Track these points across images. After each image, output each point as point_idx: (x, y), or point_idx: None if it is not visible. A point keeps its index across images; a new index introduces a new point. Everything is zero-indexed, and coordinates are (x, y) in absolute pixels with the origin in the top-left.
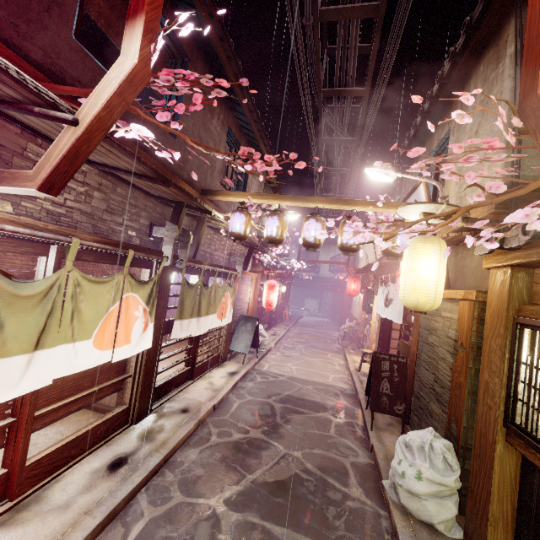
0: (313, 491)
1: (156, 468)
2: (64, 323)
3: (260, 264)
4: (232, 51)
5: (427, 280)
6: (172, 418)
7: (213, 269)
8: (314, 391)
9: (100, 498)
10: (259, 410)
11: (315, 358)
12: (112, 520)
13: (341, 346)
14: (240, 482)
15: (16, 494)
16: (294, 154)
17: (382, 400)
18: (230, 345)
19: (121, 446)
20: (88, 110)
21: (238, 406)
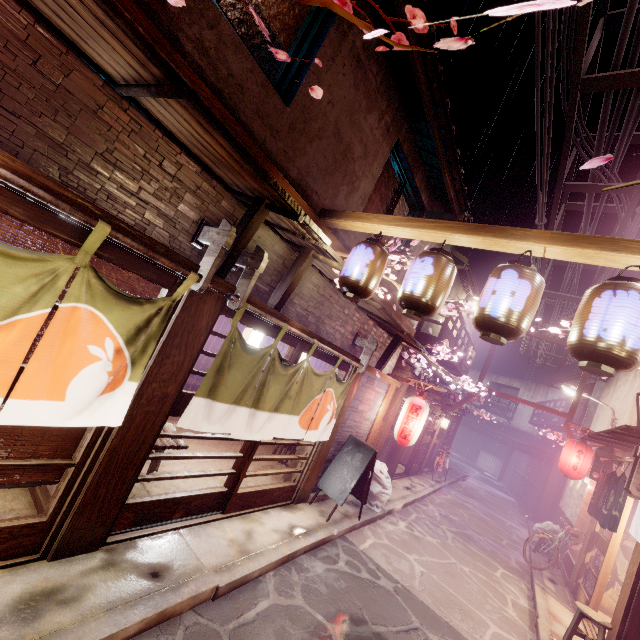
0: None
1: None
2: None
3: (409, 369)
4: None
5: None
6: (120, 579)
7: (306, 339)
8: None
9: None
10: None
11: (467, 565)
12: None
13: (527, 563)
14: None
15: None
16: None
17: None
18: (320, 478)
19: None
20: None
21: (265, 610)
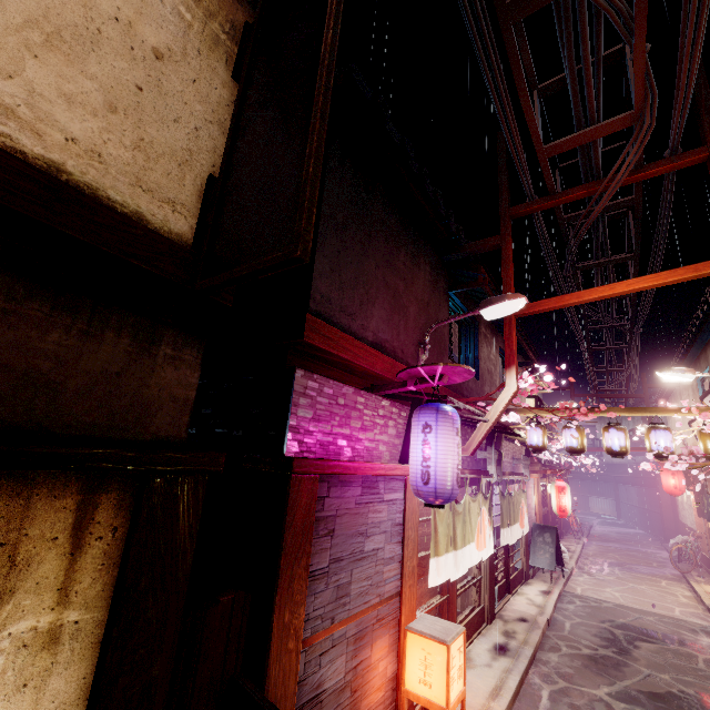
0: (696, 707)
1: (531, 659)
2: (468, 530)
3: (536, 461)
4: None
5: None
6: (516, 624)
7: (512, 478)
8: (658, 622)
9: (508, 666)
10: (597, 632)
11: (641, 584)
12: (522, 684)
13: (678, 570)
14: (613, 684)
15: None
16: (602, 405)
17: None
18: (529, 559)
19: (492, 638)
20: (492, 414)
21: (570, 625)
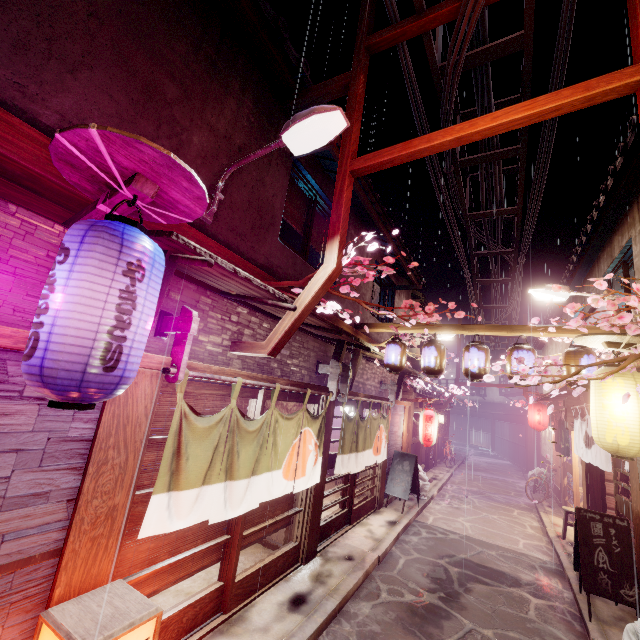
0: None
1: (333, 614)
2: (267, 454)
3: (412, 390)
4: (381, 207)
5: (624, 419)
6: (338, 563)
7: (367, 400)
8: (499, 557)
9: (291, 629)
10: (430, 571)
11: (494, 514)
12: None
13: (531, 501)
14: None
15: (228, 608)
16: (452, 304)
17: (600, 577)
18: (386, 487)
19: (297, 584)
20: (302, 300)
21: (404, 562)
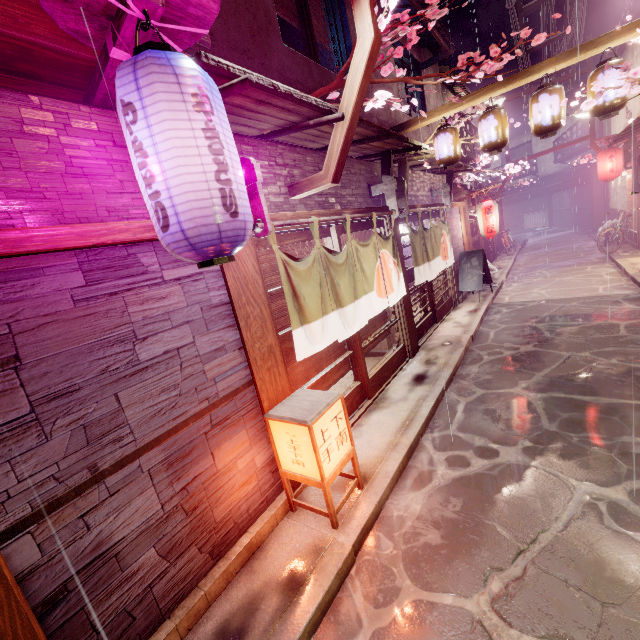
0: (616, 374)
1: (450, 378)
2: (360, 280)
3: (462, 189)
4: None
5: None
6: (439, 350)
7: (426, 210)
8: (581, 305)
9: (424, 394)
10: (520, 332)
11: (567, 276)
12: (438, 405)
13: (604, 253)
14: (531, 378)
15: (371, 396)
16: (525, 29)
17: None
18: (458, 287)
19: (413, 370)
20: (347, 102)
21: (495, 334)
